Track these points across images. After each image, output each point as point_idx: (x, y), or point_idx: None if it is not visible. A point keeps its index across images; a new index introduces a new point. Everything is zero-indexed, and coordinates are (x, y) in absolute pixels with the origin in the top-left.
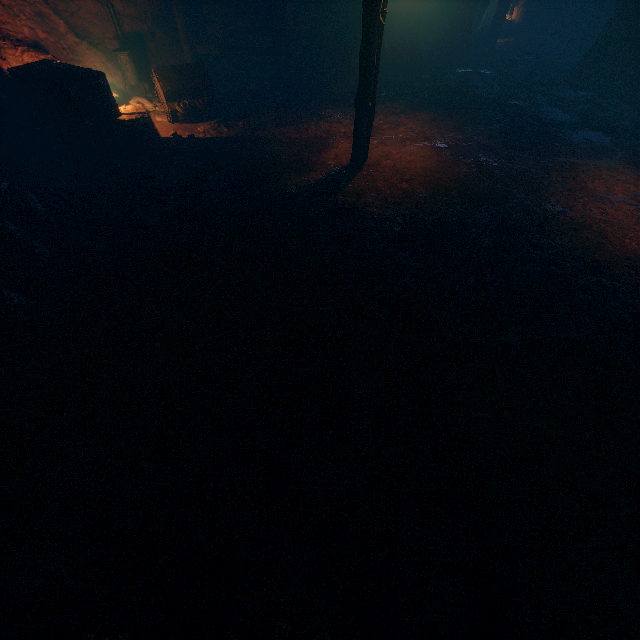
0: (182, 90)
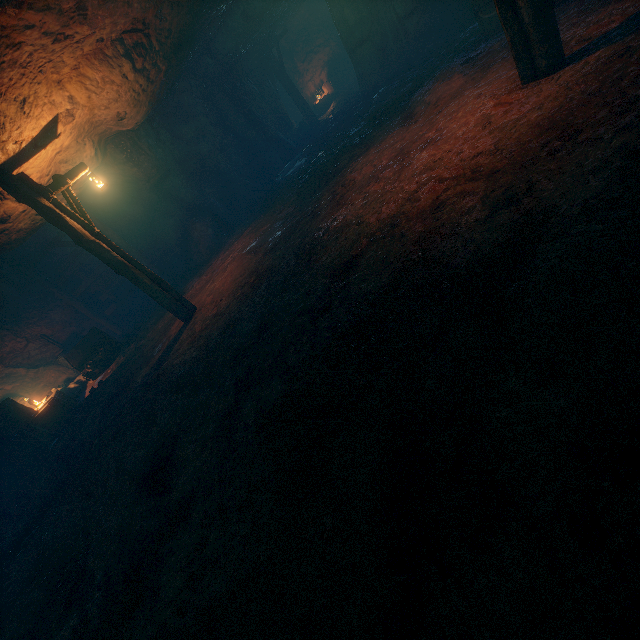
0: (86, 356)
